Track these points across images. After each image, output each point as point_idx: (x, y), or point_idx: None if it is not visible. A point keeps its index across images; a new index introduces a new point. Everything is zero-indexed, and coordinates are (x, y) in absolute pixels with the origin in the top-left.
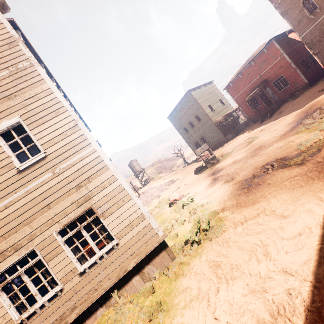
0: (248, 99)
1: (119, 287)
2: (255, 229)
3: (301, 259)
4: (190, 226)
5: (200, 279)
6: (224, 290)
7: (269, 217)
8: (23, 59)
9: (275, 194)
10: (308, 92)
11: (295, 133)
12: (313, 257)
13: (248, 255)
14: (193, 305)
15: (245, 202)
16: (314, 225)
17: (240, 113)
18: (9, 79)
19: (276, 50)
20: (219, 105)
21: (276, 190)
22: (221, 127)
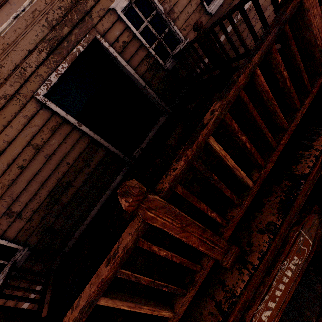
0: None
1: None
2: None
3: None
4: None
5: None
6: None
7: None
8: None
9: None
10: None
11: None
12: None
13: None
14: None
15: None
16: None
17: None
18: None
19: None
20: None
21: None
22: None
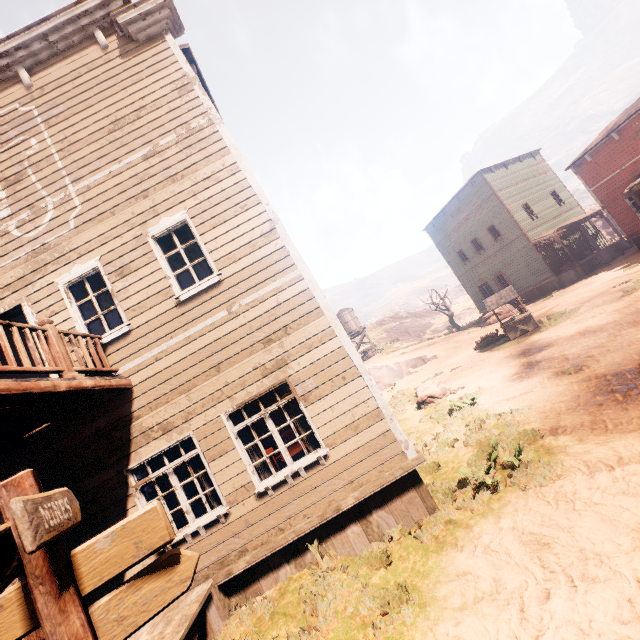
0: (633, 191)
1: (322, 536)
2: None
3: None
4: (468, 452)
5: (499, 563)
6: (563, 598)
7: None
8: (198, 114)
9: None
10: None
11: None
12: None
13: (630, 539)
14: (484, 610)
15: (617, 422)
16: None
17: (599, 225)
18: (176, 149)
19: None
20: (551, 203)
21: None
22: (549, 253)
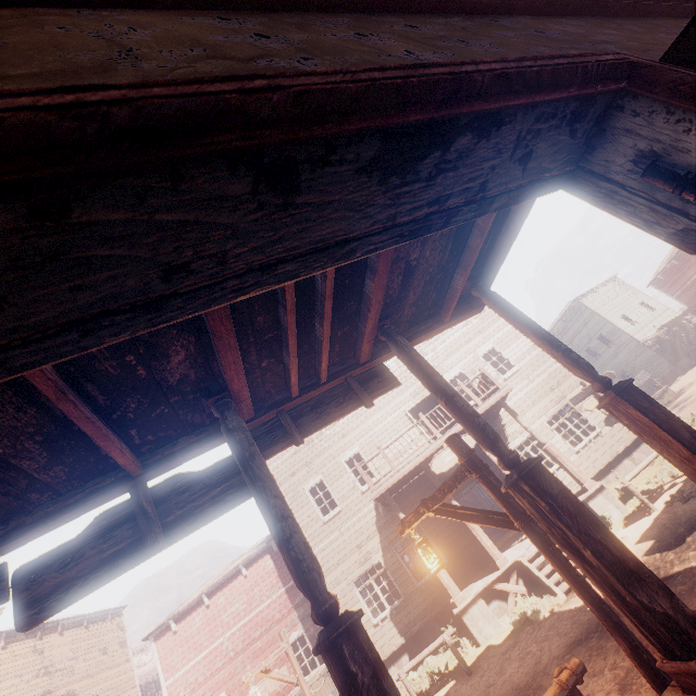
0: None
1: (613, 468)
2: None
3: None
4: None
5: None
6: None
7: None
8: None
9: None
10: None
11: None
12: None
13: None
14: None
15: None
16: None
17: None
18: (476, 320)
19: None
20: (643, 311)
21: None
22: (660, 348)
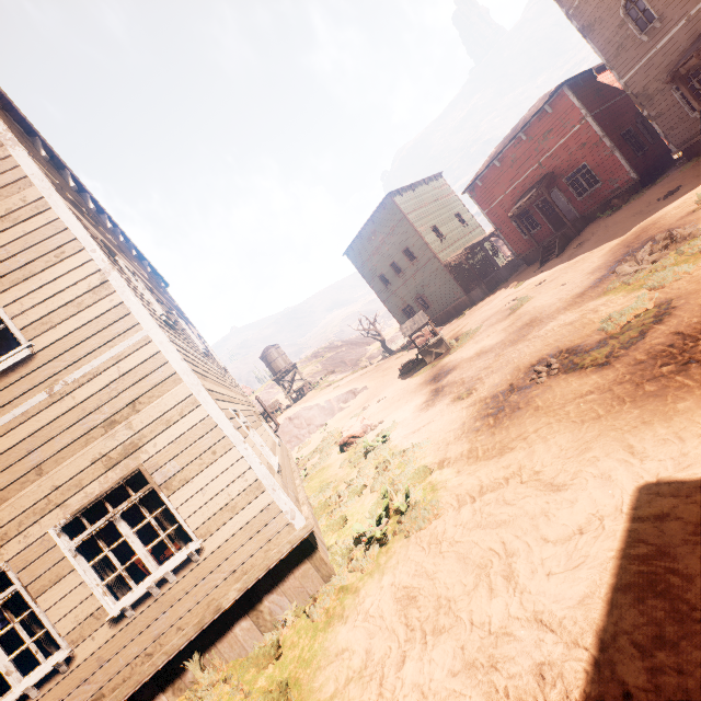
0: (515, 214)
1: (205, 646)
2: (496, 513)
3: (576, 593)
4: (373, 499)
5: (374, 630)
6: (415, 659)
7: (526, 487)
8: None
9: (546, 433)
10: (637, 200)
11: (602, 292)
12: (597, 589)
13: (474, 577)
14: (350, 693)
15: (486, 448)
16: (611, 510)
17: (502, 243)
18: None
19: (572, 110)
20: (456, 225)
21: (548, 423)
22: (459, 273)
